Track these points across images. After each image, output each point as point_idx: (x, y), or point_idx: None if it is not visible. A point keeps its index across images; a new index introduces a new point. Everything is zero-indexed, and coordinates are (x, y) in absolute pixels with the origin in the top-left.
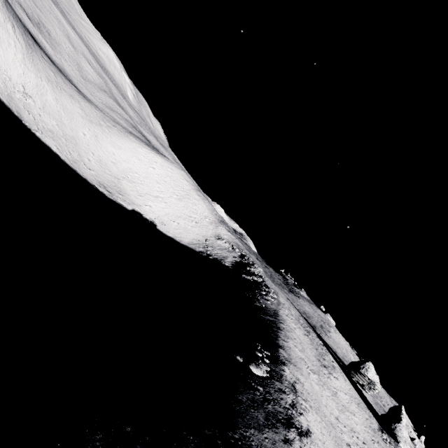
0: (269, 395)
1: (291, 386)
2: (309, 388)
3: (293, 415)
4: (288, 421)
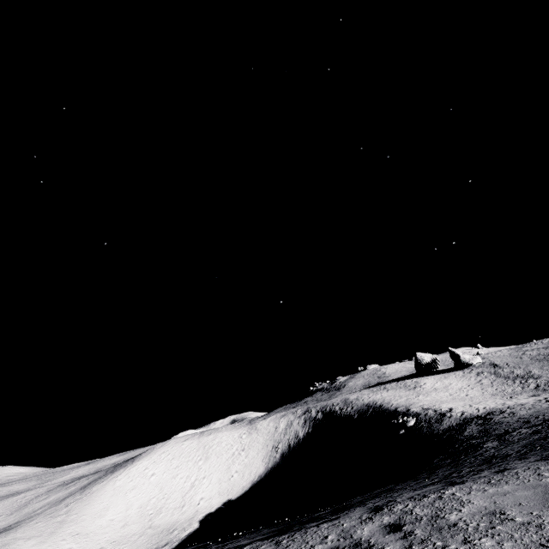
0: (426, 420)
1: (424, 410)
2: (427, 402)
3: (440, 412)
4: (442, 415)
